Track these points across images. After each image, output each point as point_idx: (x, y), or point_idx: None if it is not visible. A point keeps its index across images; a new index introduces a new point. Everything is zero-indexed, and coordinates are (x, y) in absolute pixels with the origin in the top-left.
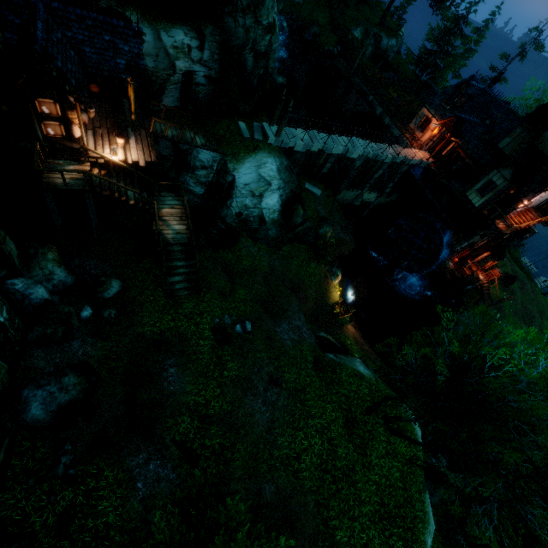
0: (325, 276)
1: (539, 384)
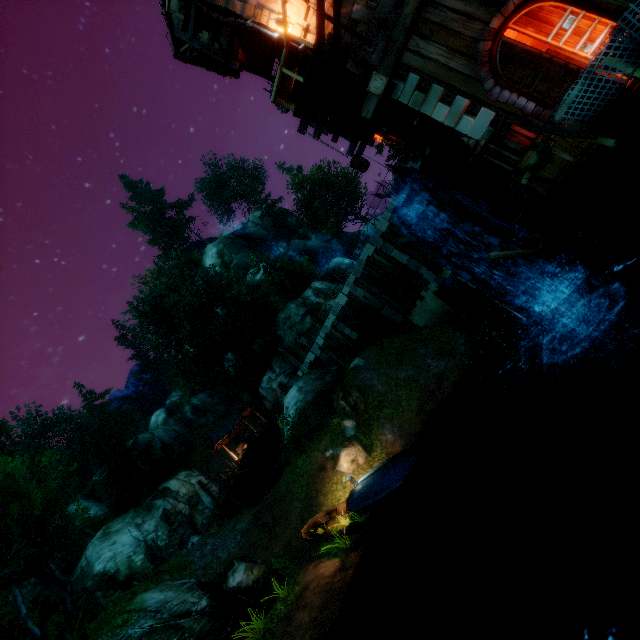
0: (321, 469)
1: None
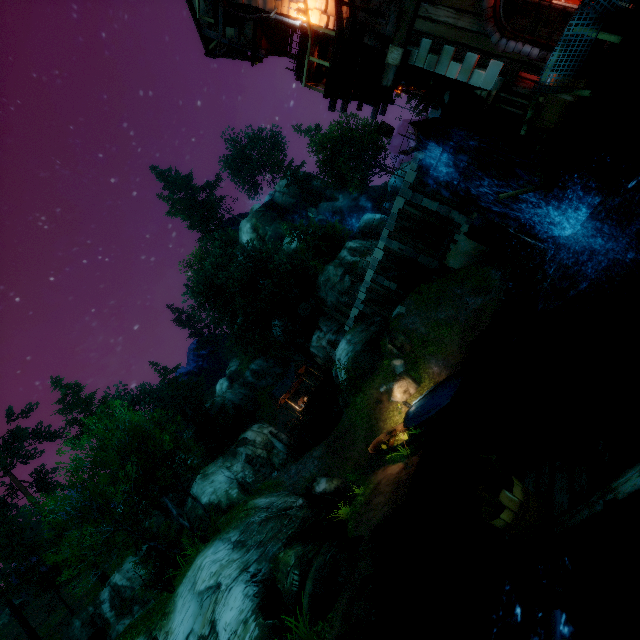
0: (378, 402)
1: (113, 441)
